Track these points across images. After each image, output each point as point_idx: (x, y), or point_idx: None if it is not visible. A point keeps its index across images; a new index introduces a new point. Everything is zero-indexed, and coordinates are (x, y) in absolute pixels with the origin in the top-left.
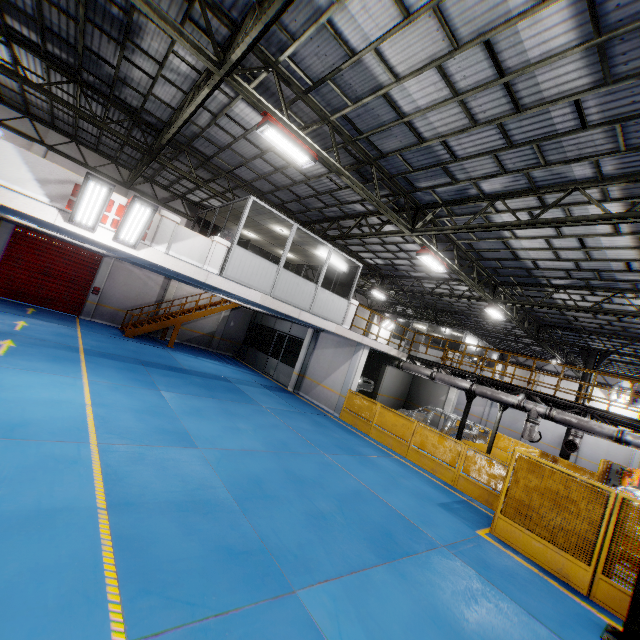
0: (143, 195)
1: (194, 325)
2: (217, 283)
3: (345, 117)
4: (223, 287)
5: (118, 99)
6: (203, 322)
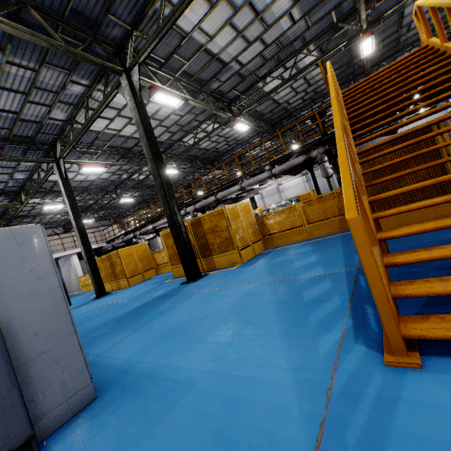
0: None
1: None
2: None
3: None
4: None
5: None
6: None
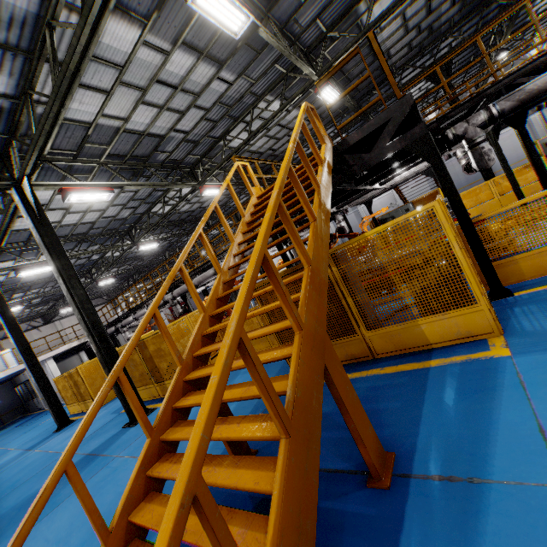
0: None
1: None
2: None
3: None
4: None
5: None
6: None
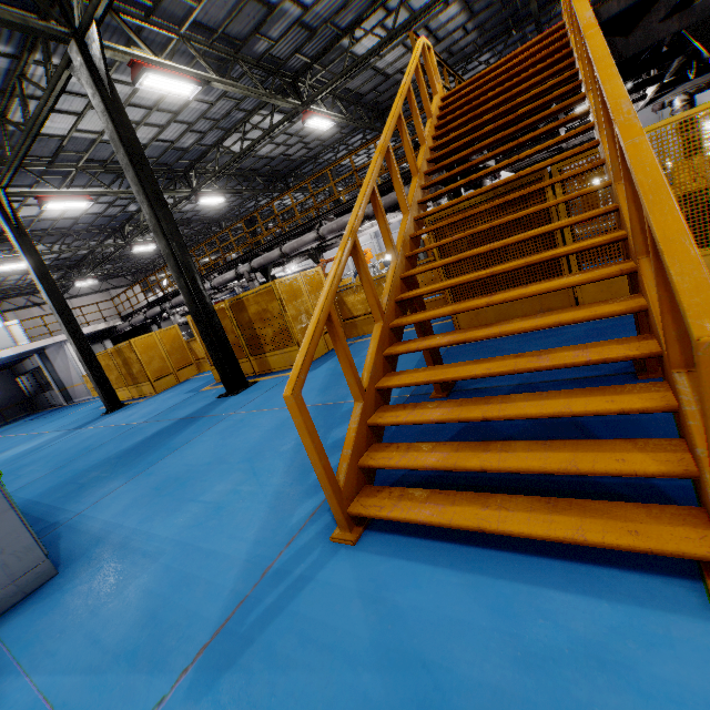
0: None
1: None
2: None
3: None
4: None
5: None
6: None
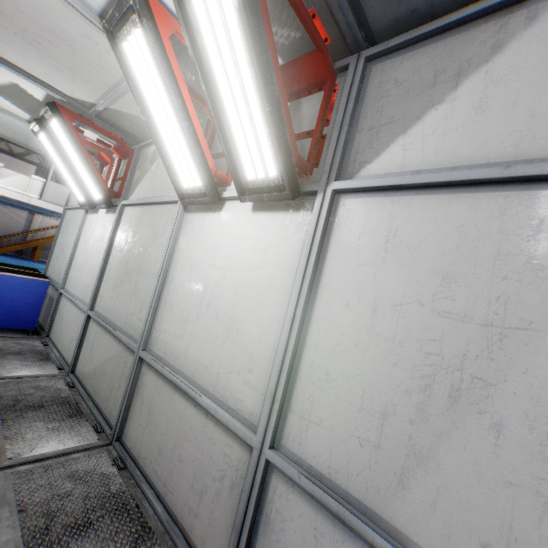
0: (2, 151)
1: None
2: (39, 204)
3: None
4: (44, 206)
5: None
6: None
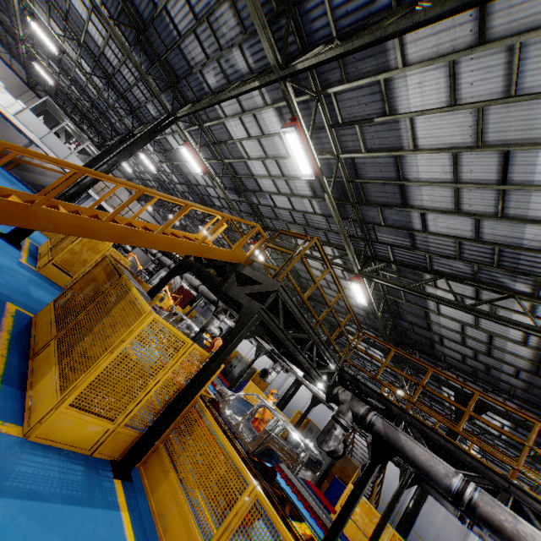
0: (39, 96)
1: (36, 176)
2: (11, 118)
3: (74, 77)
4: (14, 121)
5: (18, 41)
6: (44, 178)
